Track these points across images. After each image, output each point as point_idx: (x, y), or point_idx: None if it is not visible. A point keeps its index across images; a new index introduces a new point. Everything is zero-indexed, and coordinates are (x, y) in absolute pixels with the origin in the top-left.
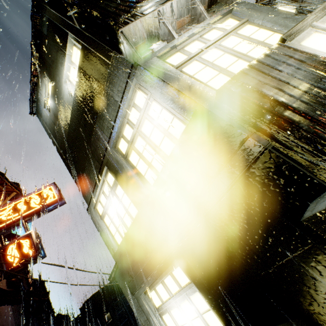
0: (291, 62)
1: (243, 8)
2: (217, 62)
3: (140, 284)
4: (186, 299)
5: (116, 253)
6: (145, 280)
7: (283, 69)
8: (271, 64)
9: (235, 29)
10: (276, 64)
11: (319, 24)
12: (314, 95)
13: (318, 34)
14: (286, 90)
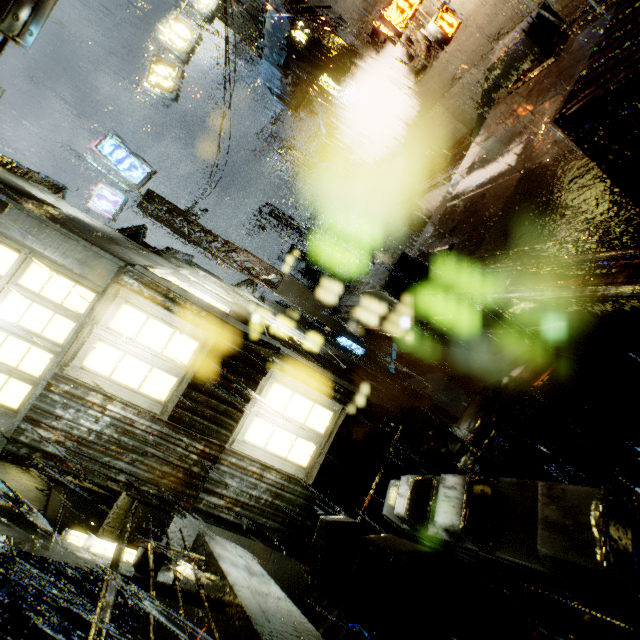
0: (71, 403)
1: (14, 230)
2: (1, 356)
3: (50, 544)
4: (98, 538)
5: (0, 531)
6: (52, 542)
7: (64, 414)
8: (51, 409)
9: (13, 276)
10: (57, 409)
11: (101, 331)
12: (93, 441)
13: (102, 344)
14: (68, 442)
